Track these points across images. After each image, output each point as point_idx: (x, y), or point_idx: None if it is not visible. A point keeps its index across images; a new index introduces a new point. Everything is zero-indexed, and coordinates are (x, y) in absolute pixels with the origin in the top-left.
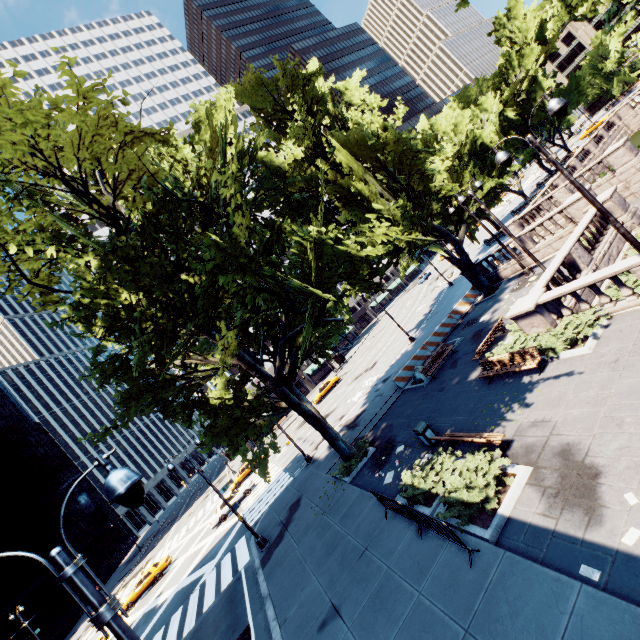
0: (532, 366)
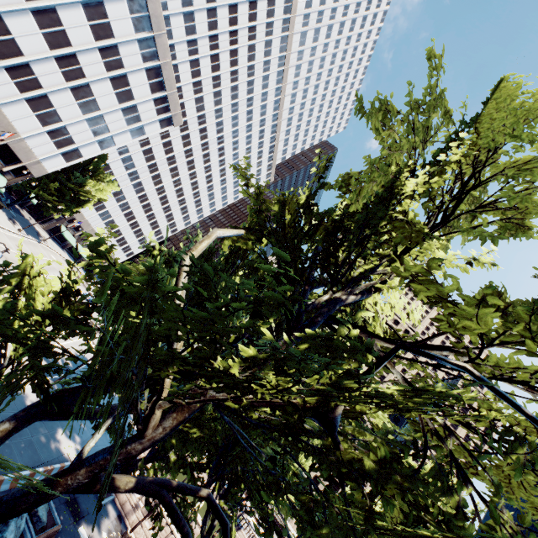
0: None
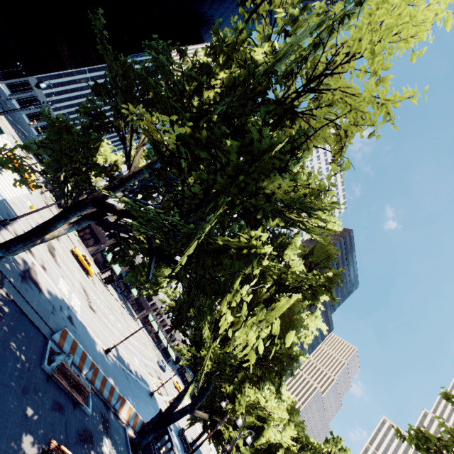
0: None
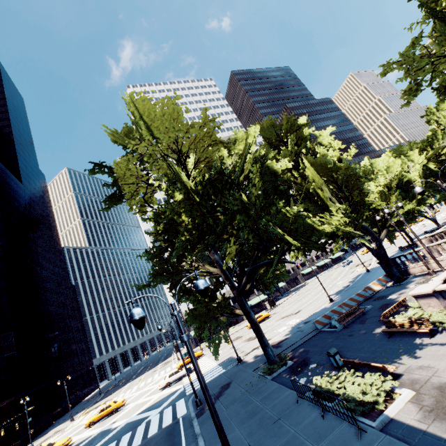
0: (425, 330)
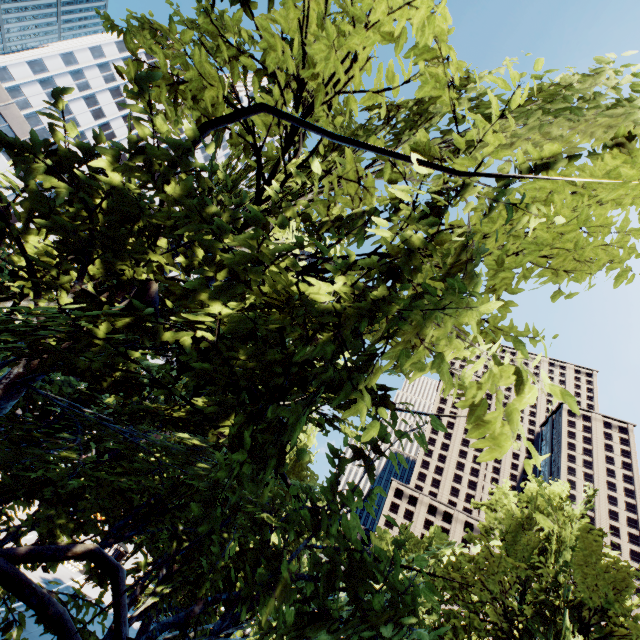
0: None
